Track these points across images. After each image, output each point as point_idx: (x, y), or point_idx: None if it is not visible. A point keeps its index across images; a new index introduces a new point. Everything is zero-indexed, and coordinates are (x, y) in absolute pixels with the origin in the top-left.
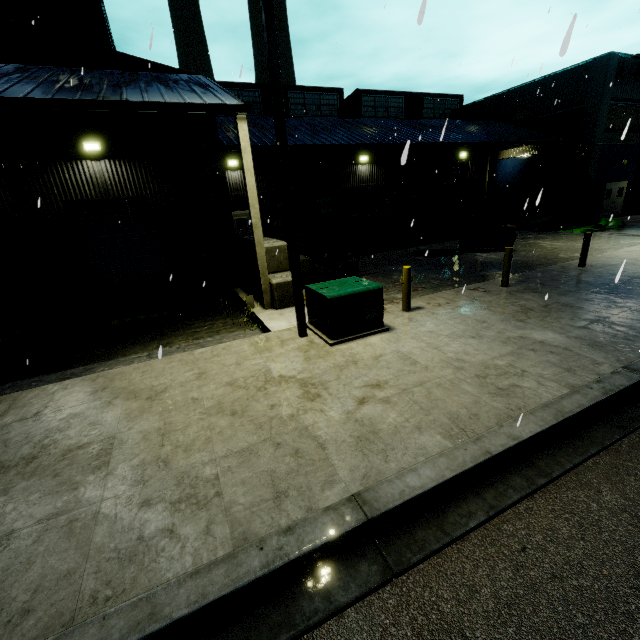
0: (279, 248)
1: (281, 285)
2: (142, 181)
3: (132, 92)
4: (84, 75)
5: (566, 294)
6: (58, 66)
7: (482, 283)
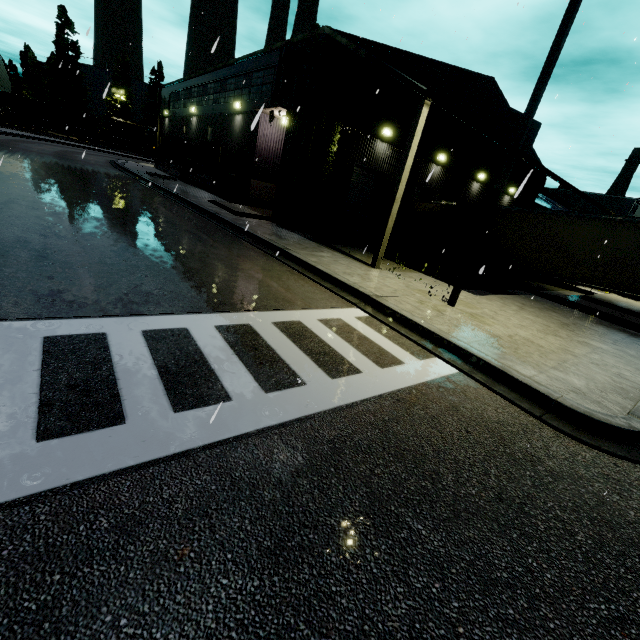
0: None
1: None
2: None
3: None
4: None
5: None
6: None
7: None
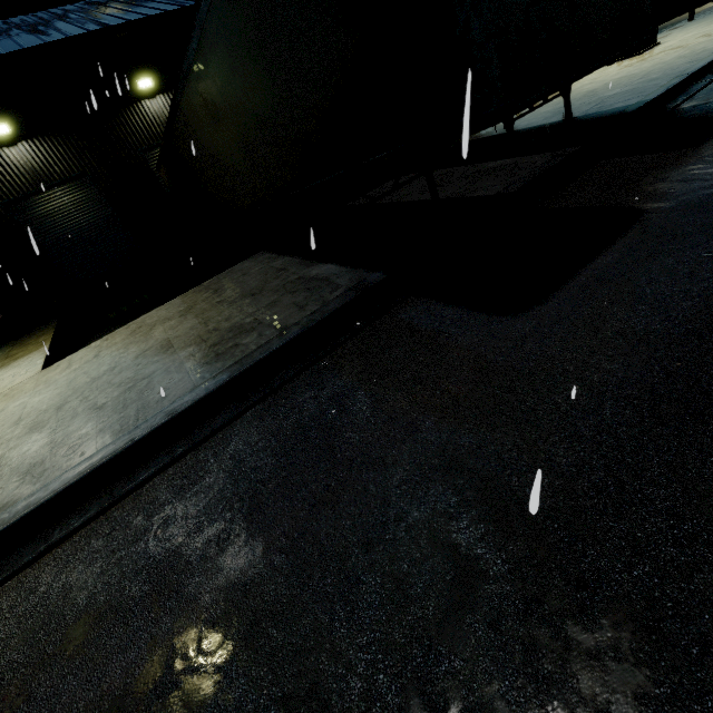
0: None
1: None
2: None
3: None
4: None
5: None
6: None
7: (671, 28)
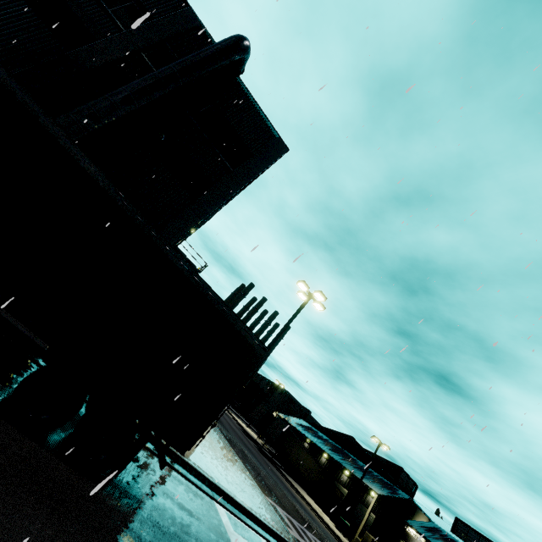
0: (370, 536)
1: (357, 539)
2: (377, 511)
3: (368, 480)
4: (376, 477)
5: None
6: (380, 475)
7: None
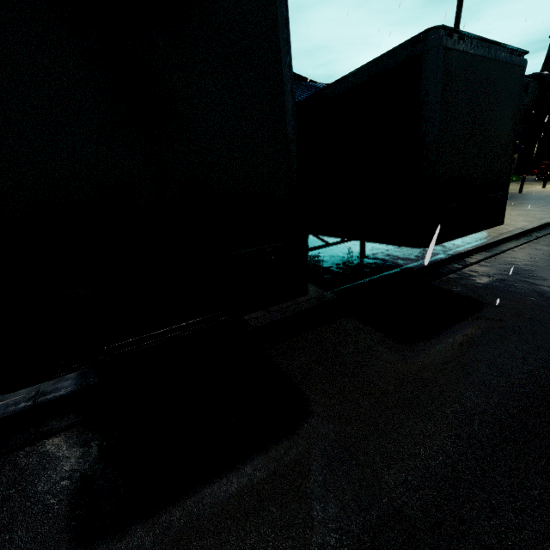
0: None
1: None
2: None
3: None
4: None
5: (524, 200)
6: None
7: None
